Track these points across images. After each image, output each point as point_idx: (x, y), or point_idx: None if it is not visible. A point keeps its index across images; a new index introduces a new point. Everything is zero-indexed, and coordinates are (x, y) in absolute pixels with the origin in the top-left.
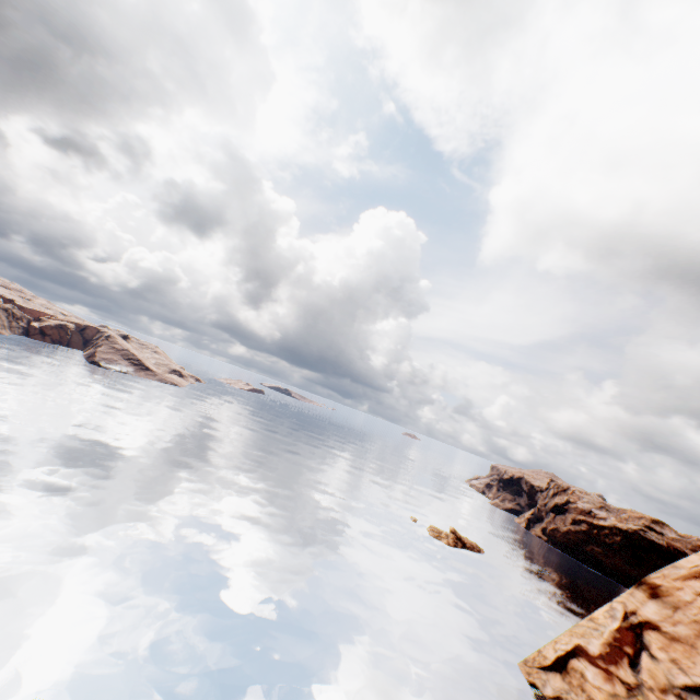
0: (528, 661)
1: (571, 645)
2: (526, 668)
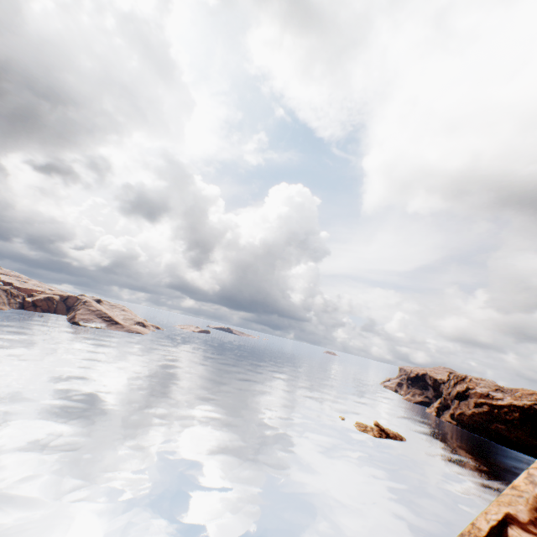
0: (464, 534)
1: (501, 514)
2: None
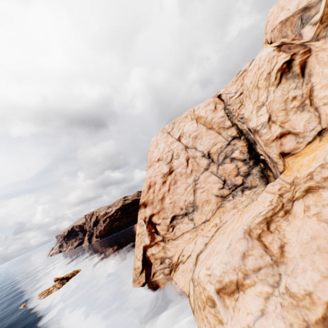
0: (135, 278)
1: (142, 250)
2: (137, 282)
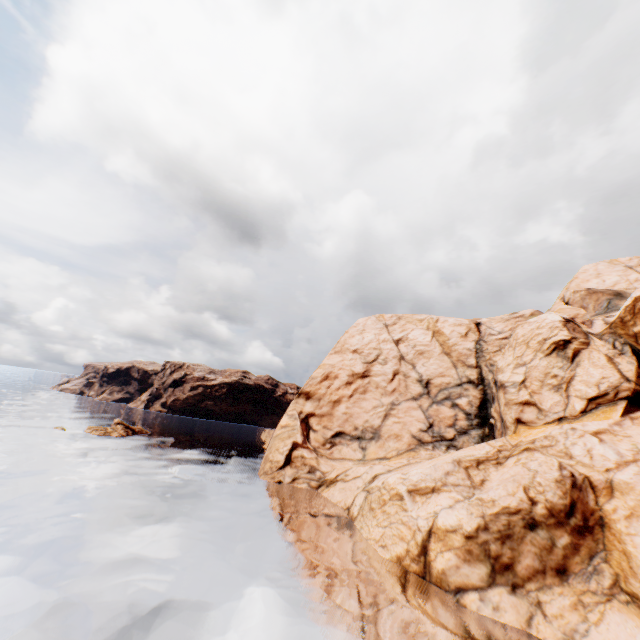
0: (268, 471)
1: (291, 444)
2: (270, 476)
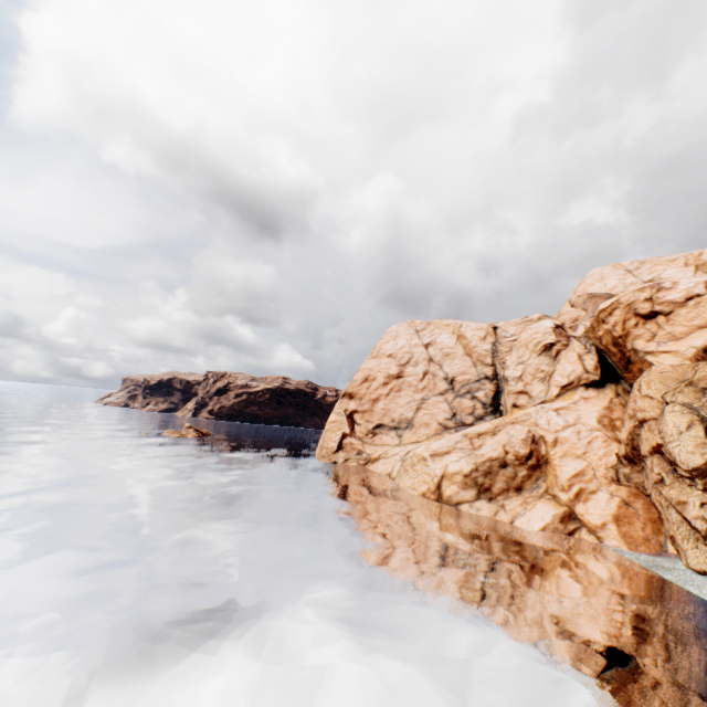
0: (325, 455)
1: (341, 435)
2: (327, 458)
